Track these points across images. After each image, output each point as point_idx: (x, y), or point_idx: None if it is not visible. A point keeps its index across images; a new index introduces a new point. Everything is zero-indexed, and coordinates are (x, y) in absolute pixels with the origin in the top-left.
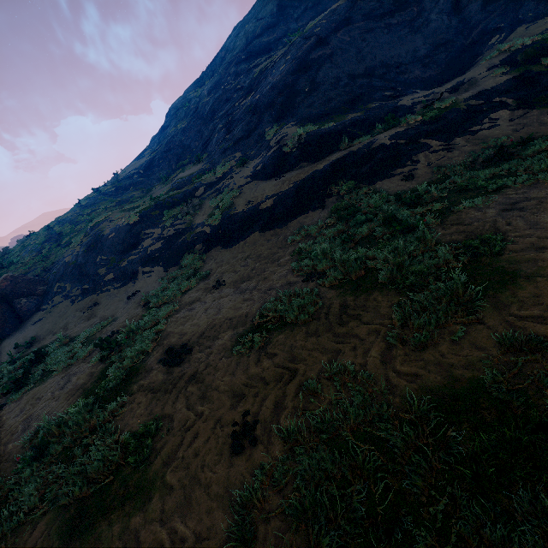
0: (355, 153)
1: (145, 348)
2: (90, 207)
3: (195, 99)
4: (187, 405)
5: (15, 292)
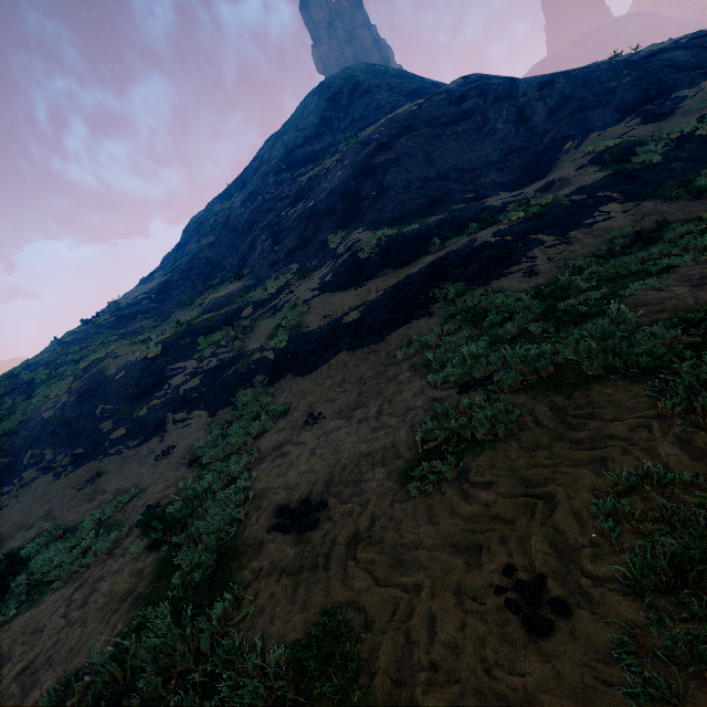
0: (456, 253)
1: (233, 514)
2: (78, 344)
3: (224, 212)
4: (376, 580)
5: None
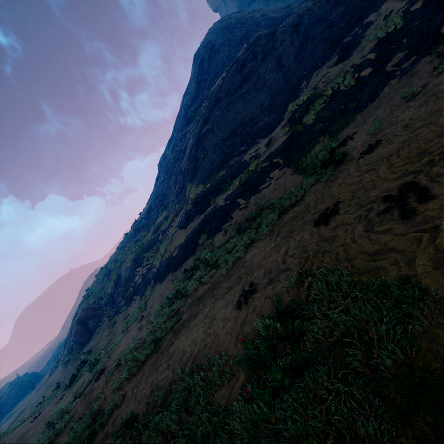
0: (209, 214)
1: (98, 367)
2: (122, 248)
3: (167, 158)
4: (82, 406)
5: (88, 317)
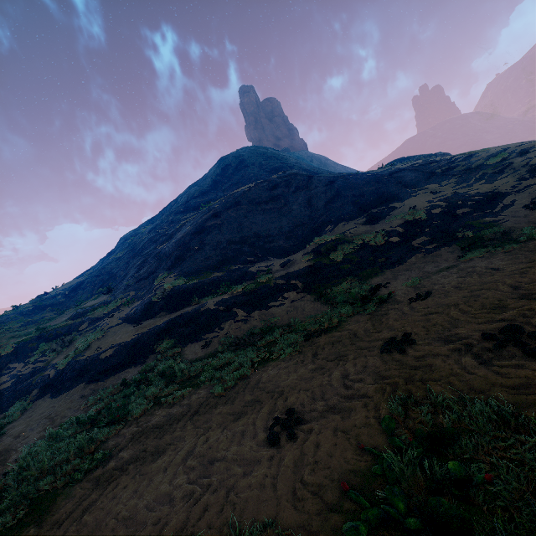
0: (187, 314)
1: None
2: None
3: (139, 235)
4: None
5: None
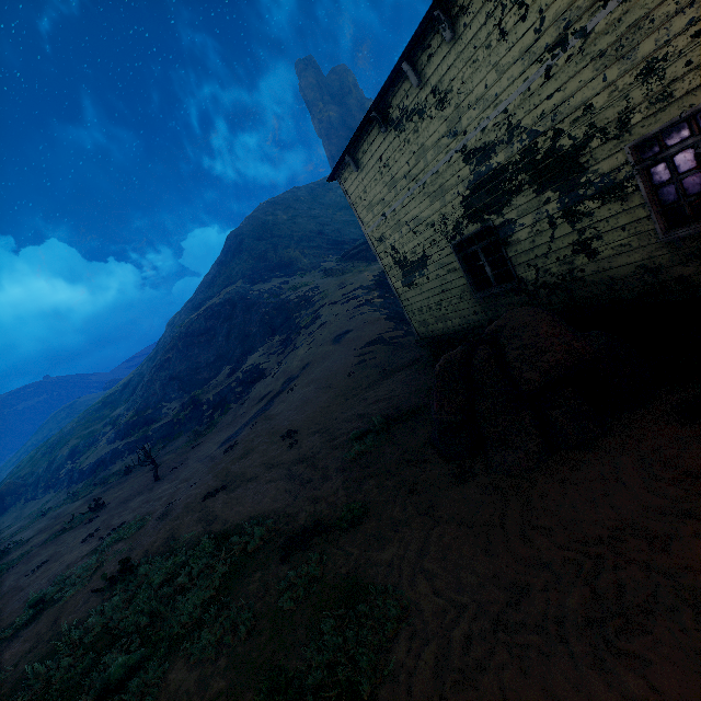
0: (112, 450)
1: None
2: (81, 420)
3: (169, 329)
4: None
5: (9, 492)
